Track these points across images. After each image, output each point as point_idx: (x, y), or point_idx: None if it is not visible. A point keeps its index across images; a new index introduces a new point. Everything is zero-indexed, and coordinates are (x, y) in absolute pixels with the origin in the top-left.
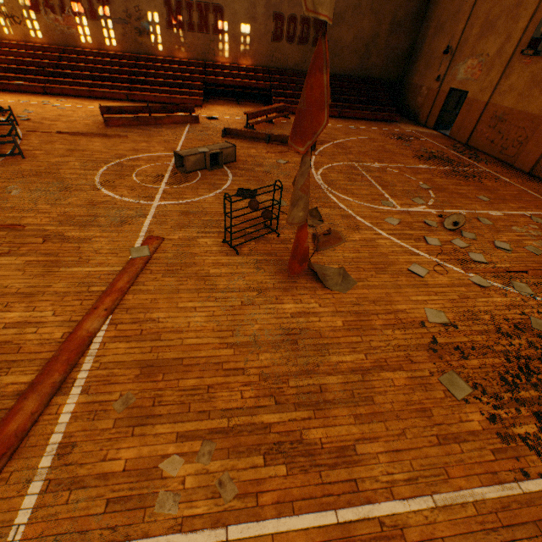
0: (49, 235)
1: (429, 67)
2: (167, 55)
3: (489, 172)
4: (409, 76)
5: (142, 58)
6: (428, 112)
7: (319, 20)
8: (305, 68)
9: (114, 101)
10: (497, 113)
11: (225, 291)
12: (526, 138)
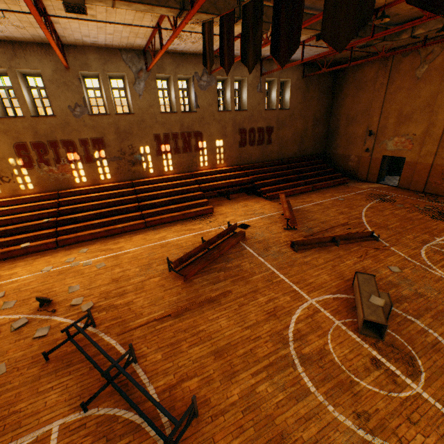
0: None
1: (352, 143)
2: (157, 175)
3: None
4: (331, 149)
5: (137, 183)
6: (366, 171)
7: (269, 127)
8: (263, 159)
9: (132, 232)
10: None
11: None
12: None
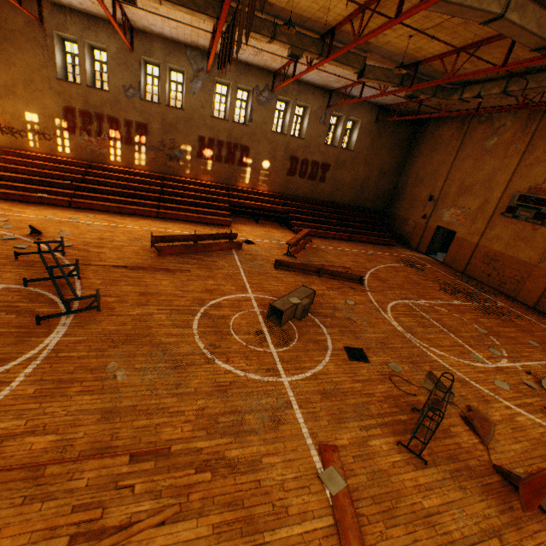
0: (208, 460)
1: (414, 206)
2: (192, 177)
3: (506, 307)
4: (394, 209)
5: (169, 178)
6: (418, 240)
7: (326, 164)
8: (312, 196)
9: (143, 217)
10: (489, 254)
11: (467, 544)
12: (522, 278)
